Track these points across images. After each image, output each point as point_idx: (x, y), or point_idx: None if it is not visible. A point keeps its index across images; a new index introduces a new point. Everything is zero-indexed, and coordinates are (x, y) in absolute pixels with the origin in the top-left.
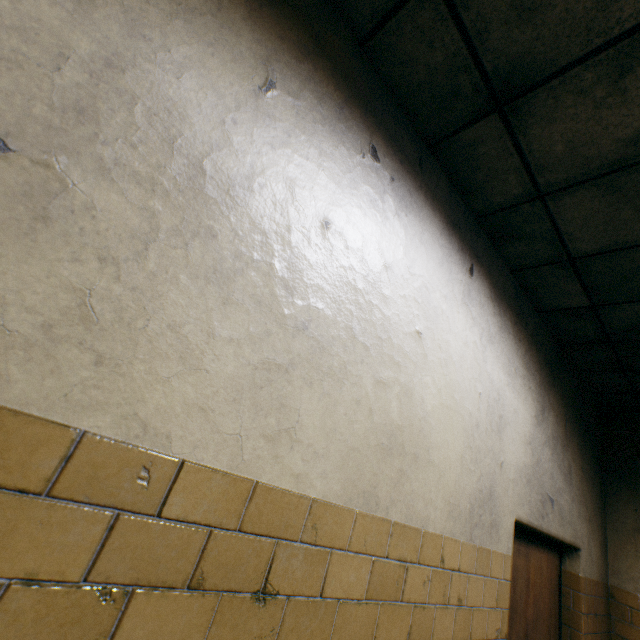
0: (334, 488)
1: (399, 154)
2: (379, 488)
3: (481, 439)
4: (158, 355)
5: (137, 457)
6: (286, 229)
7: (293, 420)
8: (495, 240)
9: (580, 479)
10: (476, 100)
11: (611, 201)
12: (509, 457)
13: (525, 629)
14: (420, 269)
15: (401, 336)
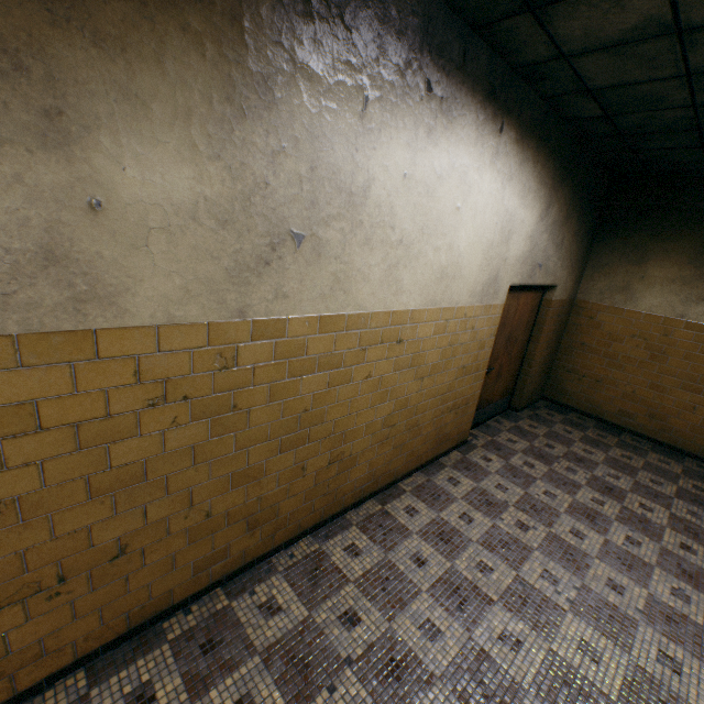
0: (418, 303)
1: (447, 66)
2: (436, 297)
3: (493, 251)
4: (357, 283)
5: (360, 315)
6: (387, 196)
7: (401, 285)
8: (528, 81)
9: (571, 243)
10: (512, 6)
11: (617, 60)
12: (512, 253)
13: (510, 331)
14: (460, 161)
15: (447, 217)
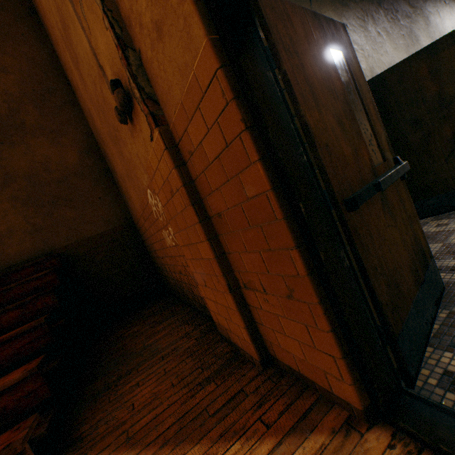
0: None
1: None
2: None
3: None
4: None
5: None
6: None
7: None
8: None
9: None
10: None
11: None
12: None
13: None
14: None
15: None
